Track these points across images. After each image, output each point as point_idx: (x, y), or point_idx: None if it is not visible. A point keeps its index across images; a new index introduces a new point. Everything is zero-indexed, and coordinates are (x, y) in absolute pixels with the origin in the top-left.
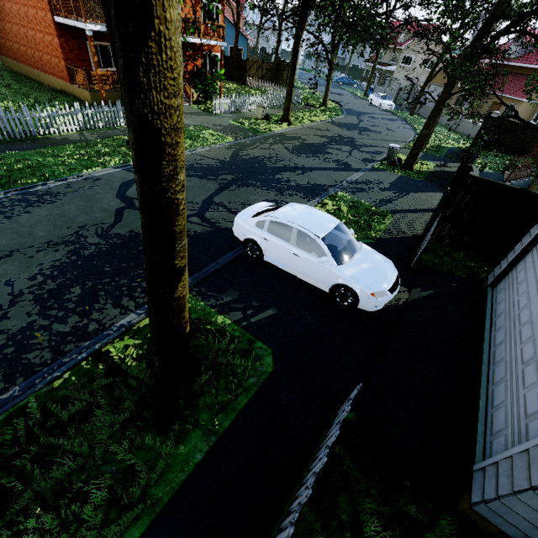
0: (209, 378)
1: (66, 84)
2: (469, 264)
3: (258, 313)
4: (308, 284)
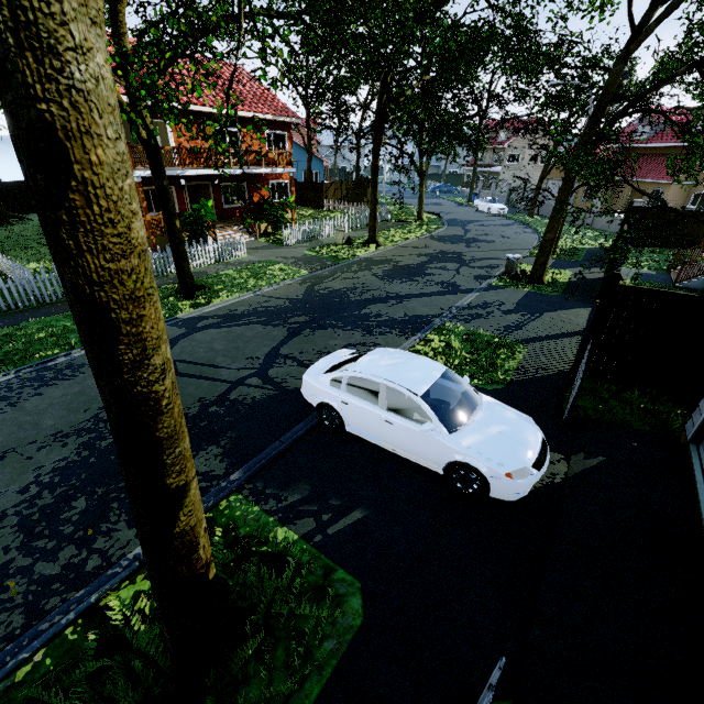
0: (260, 646)
1: None
2: (651, 407)
3: (339, 517)
4: (413, 462)
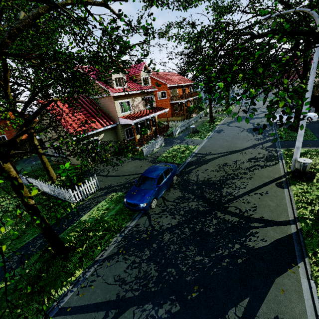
0: None
1: (169, 118)
2: None
3: None
4: None
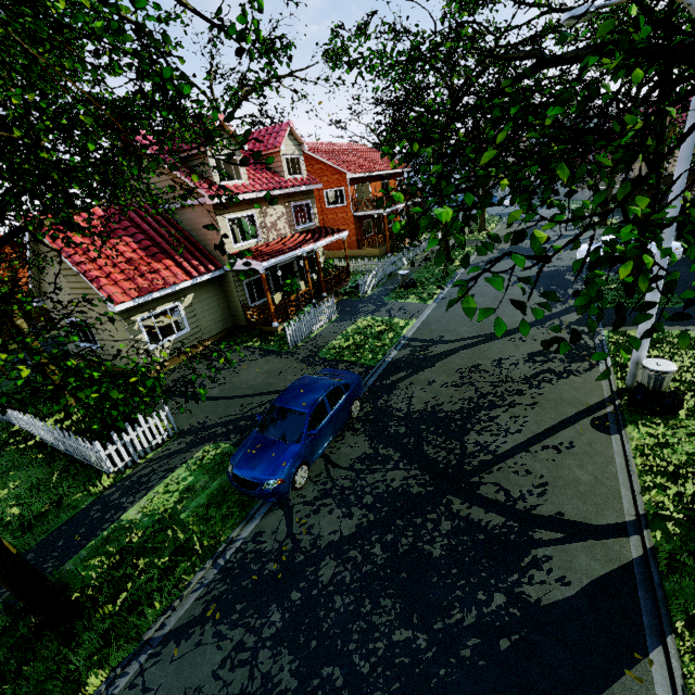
0: None
1: (352, 251)
2: None
3: None
4: None
